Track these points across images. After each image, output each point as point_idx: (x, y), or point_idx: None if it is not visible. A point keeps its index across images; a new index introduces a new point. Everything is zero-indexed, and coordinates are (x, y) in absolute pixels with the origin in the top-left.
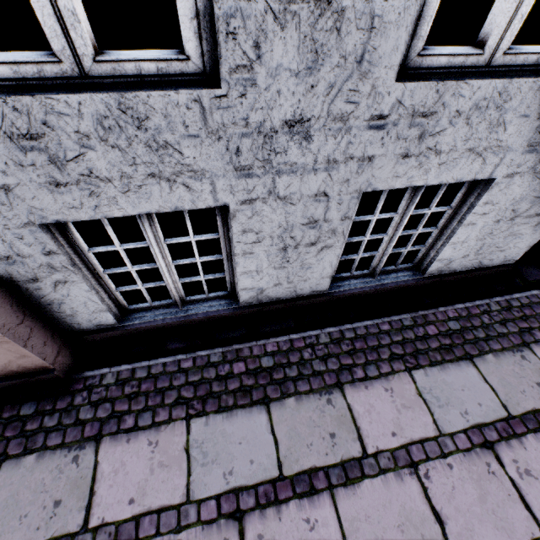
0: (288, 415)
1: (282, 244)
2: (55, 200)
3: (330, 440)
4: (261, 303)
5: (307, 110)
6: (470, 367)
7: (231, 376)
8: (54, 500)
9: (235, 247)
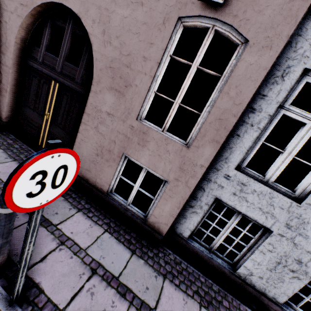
0: None
1: (279, 260)
2: (228, 196)
3: None
4: (244, 281)
5: None
6: None
7: (221, 304)
8: (146, 285)
9: (260, 246)
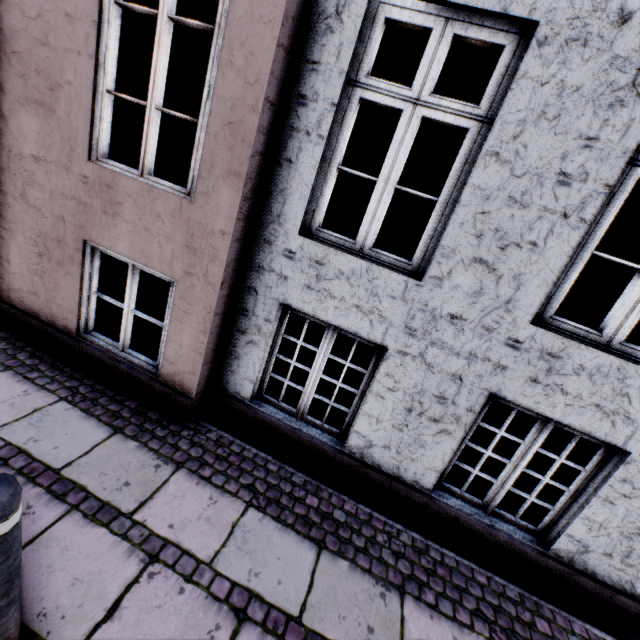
0: (335, 573)
1: (410, 404)
2: (300, 294)
3: (365, 631)
4: (362, 460)
5: (466, 314)
6: None
7: (302, 502)
8: (127, 480)
9: (374, 385)
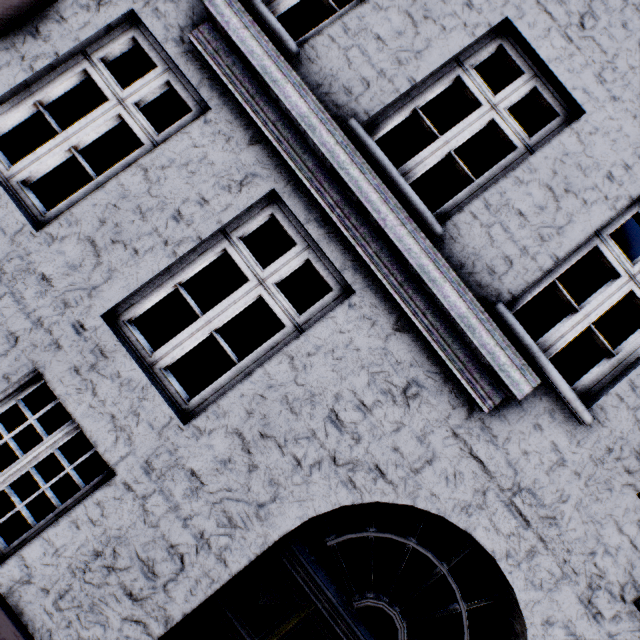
0: None
1: None
2: None
3: None
4: None
5: (57, 281)
6: None
7: None
8: None
9: None
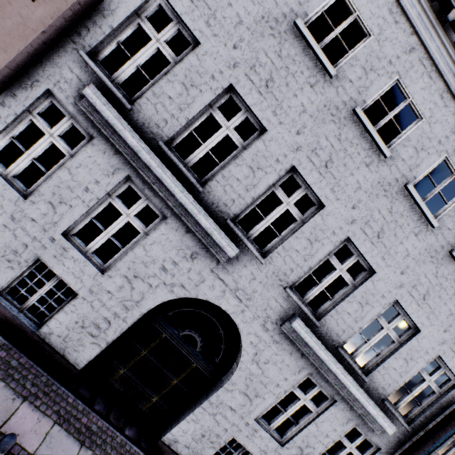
0: None
1: (0, 250)
2: None
3: None
4: None
5: (39, 221)
6: None
7: None
8: None
9: None
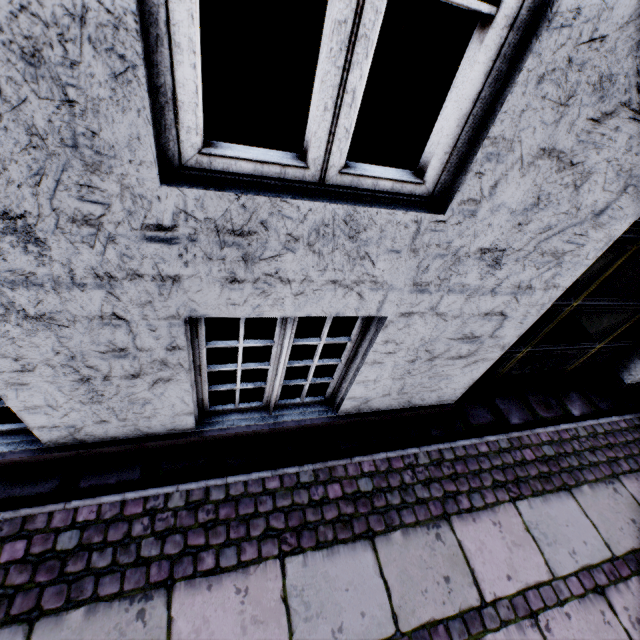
0: None
1: (77, 374)
2: None
3: None
4: (86, 443)
5: (9, 201)
6: (367, 551)
7: None
8: None
9: None
